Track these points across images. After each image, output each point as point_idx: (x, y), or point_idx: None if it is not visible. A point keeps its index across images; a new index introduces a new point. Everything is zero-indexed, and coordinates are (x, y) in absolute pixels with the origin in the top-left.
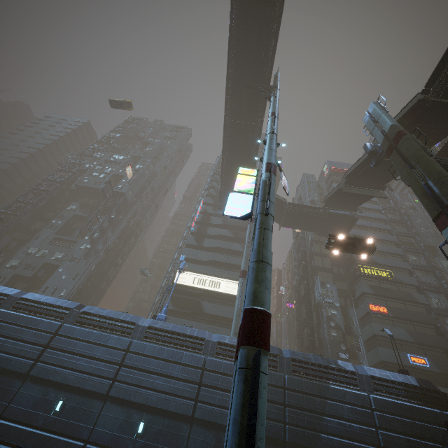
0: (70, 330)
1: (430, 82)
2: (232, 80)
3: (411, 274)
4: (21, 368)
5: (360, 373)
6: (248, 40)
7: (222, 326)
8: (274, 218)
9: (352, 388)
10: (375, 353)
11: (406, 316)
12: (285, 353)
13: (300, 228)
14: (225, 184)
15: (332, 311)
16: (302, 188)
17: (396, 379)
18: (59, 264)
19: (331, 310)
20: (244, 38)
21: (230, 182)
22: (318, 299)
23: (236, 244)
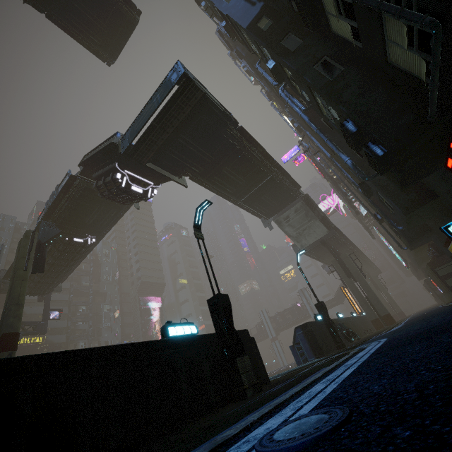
0: None
1: (7, 275)
2: None
3: (74, 324)
4: None
5: None
6: None
7: None
8: None
9: None
10: None
11: None
12: None
13: None
14: None
15: None
16: None
17: None
18: None
19: None
20: None
21: None
22: None
23: None
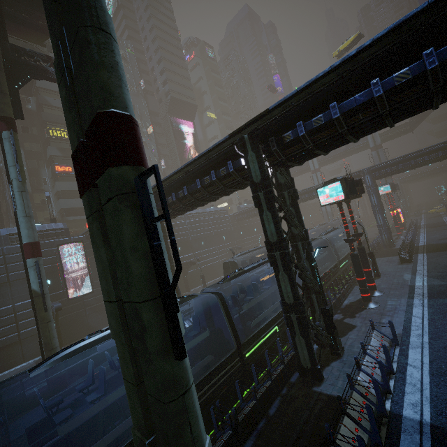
0: None
1: None
2: None
3: None
4: None
5: None
6: None
7: None
8: None
9: None
10: (59, 204)
11: None
12: None
13: None
14: None
15: None
16: None
17: None
18: None
19: None
20: None
21: None
22: None
23: None
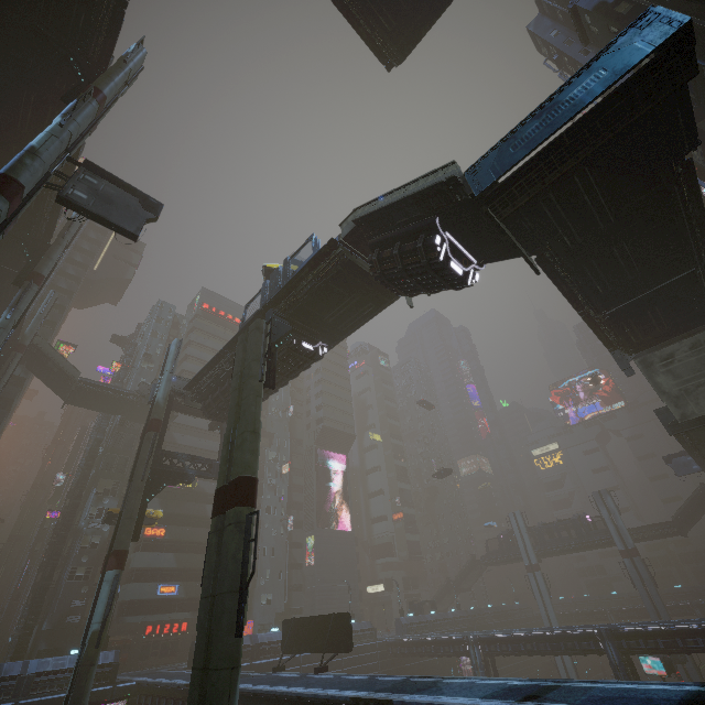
0: None
1: (190, 385)
2: None
3: None
4: None
5: (24, 675)
6: None
7: None
8: (56, 390)
9: (1, 699)
10: (125, 589)
11: (184, 537)
12: None
13: (100, 410)
14: None
15: (93, 540)
16: (149, 322)
17: (71, 666)
18: None
19: (94, 538)
20: None
21: None
22: (81, 524)
23: None
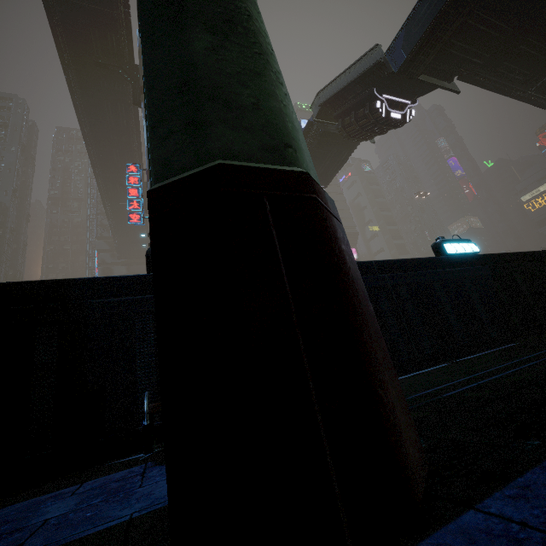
0: None
1: None
2: (102, 178)
3: None
4: None
5: None
6: (111, 155)
7: None
8: None
9: None
10: None
11: None
12: None
13: None
14: (119, 241)
15: None
16: None
17: None
18: None
19: None
20: (106, 153)
21: (125, 240)
22: None
23: None
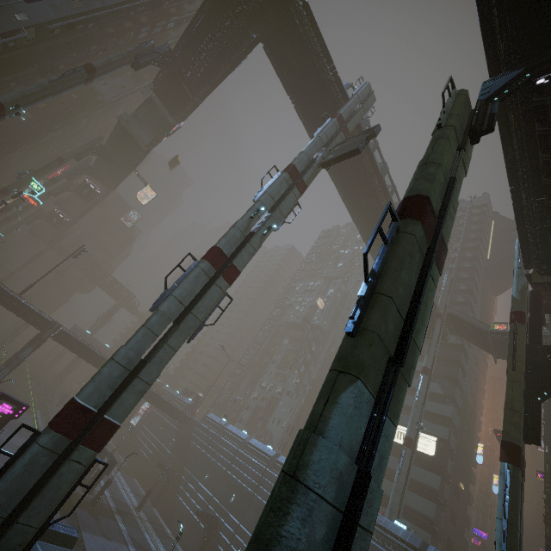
0: (269, 474)
1: (526, 259)
2: (364, 236)
3: None
4: (248, 494)
5: None
6: (362, 209)
7: (416, 489)
8: (482, 347)
9: None
10: None
11: None
12: (429, 550)
13: None
14: None
15: None
16: None
17: None
18: (280, 397)
19: None
20: (358, 208)
21: None
22: None
23: (433, 383)
